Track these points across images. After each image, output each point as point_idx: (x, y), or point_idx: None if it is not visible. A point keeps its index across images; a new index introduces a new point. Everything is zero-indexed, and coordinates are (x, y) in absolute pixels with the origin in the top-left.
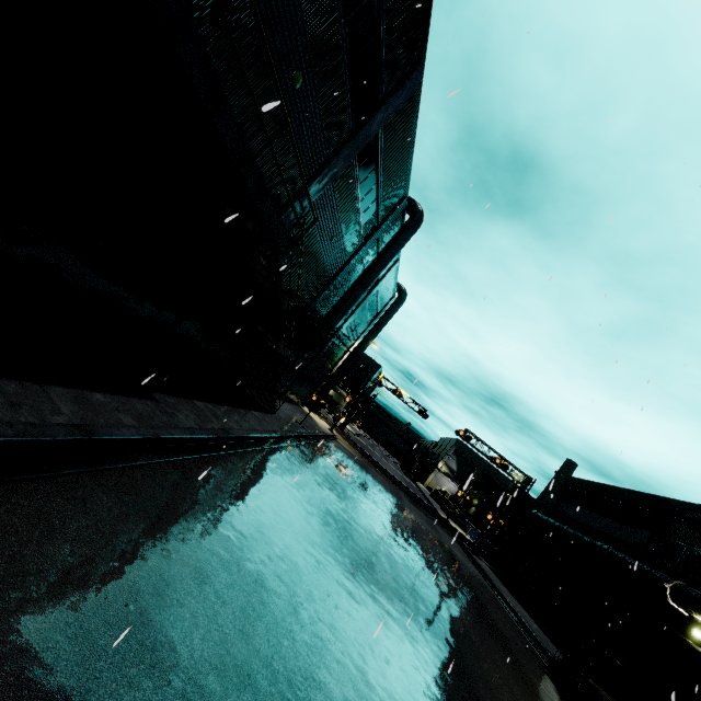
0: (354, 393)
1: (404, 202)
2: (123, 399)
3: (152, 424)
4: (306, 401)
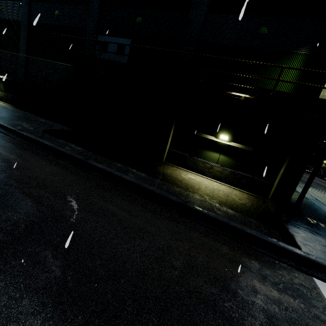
0: None
1: None
2: None
3: None
4: None
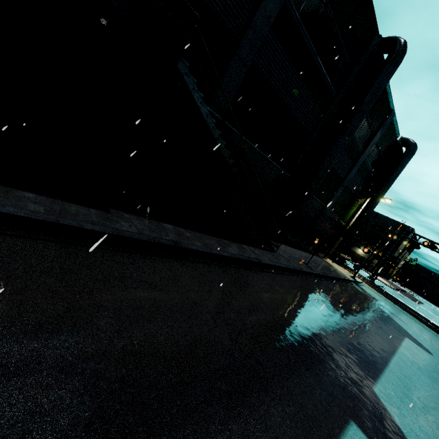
0: (371, 244)
1: (376, 40)
2: (60, 202)
3: (68, 217)
4: (326, 254)
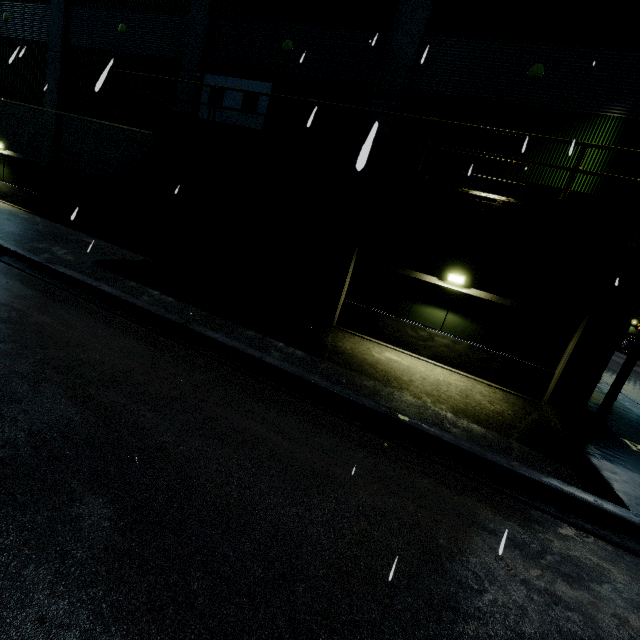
0: None
1: None
2: None
3: None
4: None
